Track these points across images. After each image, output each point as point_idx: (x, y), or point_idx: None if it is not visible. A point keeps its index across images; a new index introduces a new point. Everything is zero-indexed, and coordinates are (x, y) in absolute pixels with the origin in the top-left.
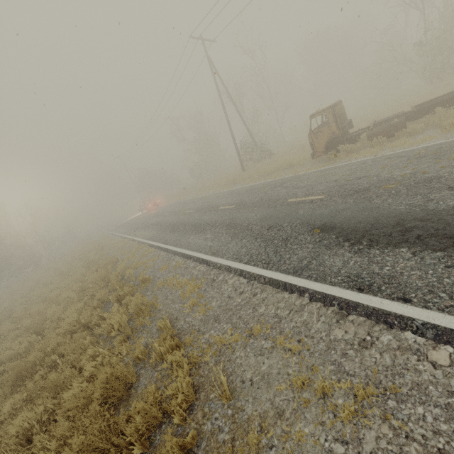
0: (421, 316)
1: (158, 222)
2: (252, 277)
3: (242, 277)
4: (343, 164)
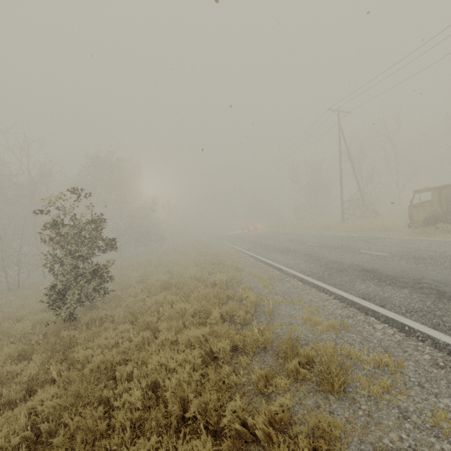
0: (383, 312)
1: (254, 240)
2: (307, 283)
3: (300, 281)
4: (430, 239)
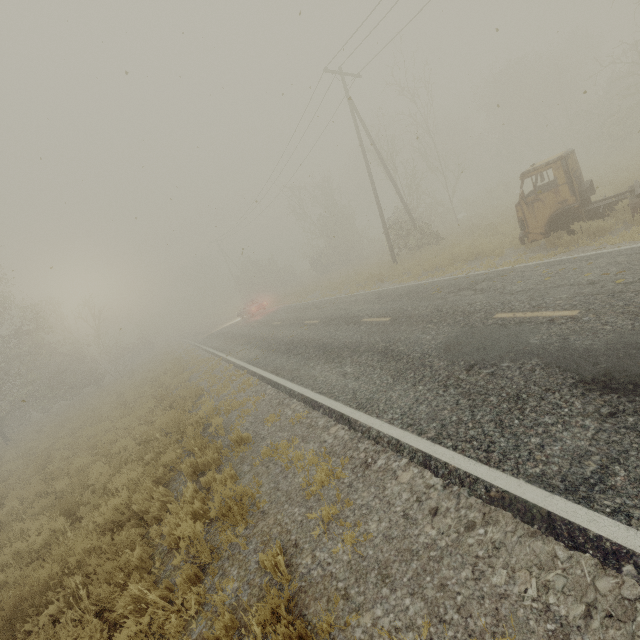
0: None
1: (264, 335)
2: (455, 478)
3: (428, 470)
4: (593, 254)
